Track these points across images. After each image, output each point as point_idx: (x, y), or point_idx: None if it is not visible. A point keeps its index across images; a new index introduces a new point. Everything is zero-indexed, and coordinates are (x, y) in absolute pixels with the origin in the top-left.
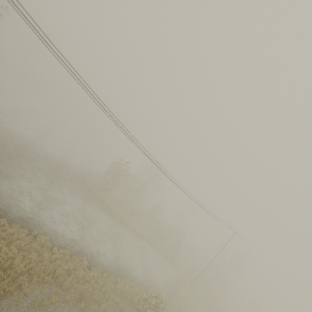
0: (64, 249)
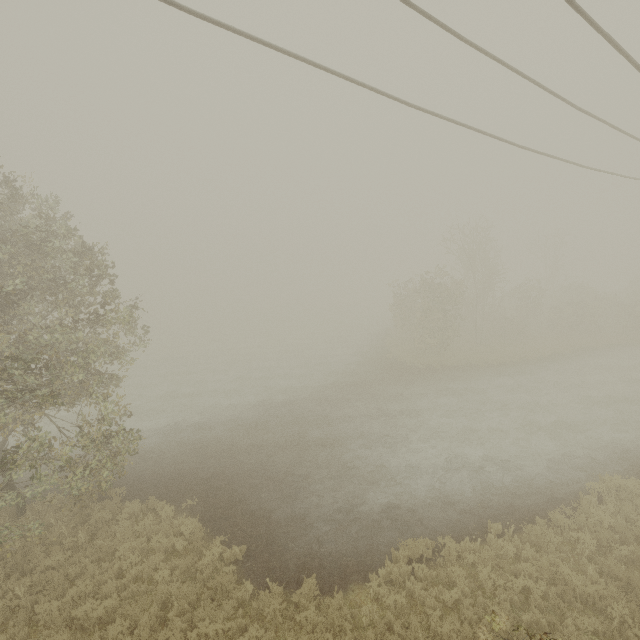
0: (635, 469)
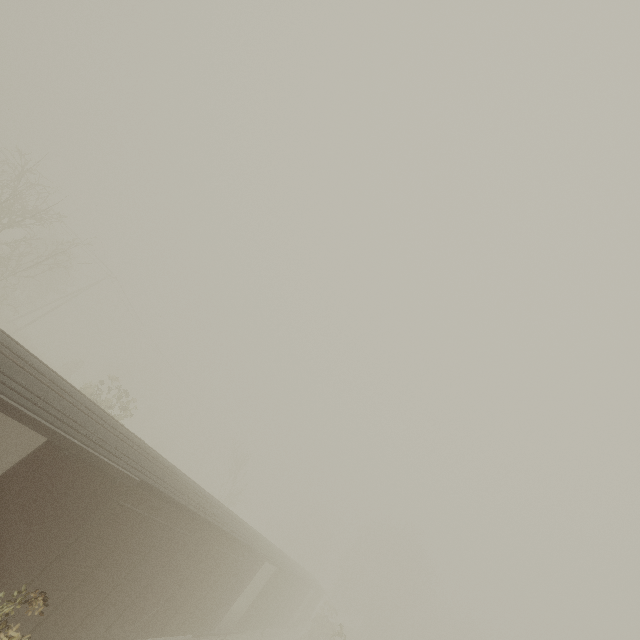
0: None
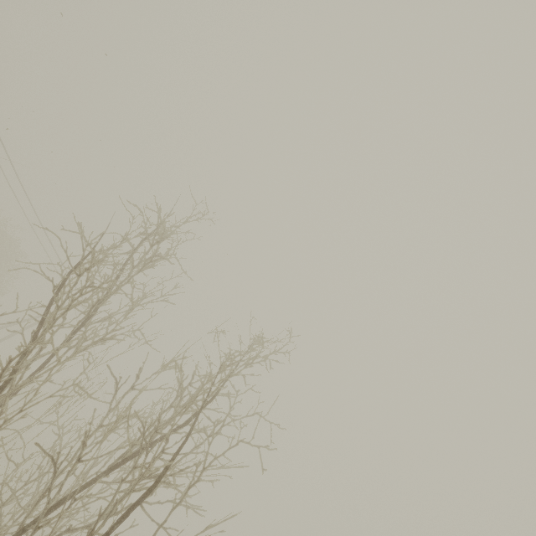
0: None
